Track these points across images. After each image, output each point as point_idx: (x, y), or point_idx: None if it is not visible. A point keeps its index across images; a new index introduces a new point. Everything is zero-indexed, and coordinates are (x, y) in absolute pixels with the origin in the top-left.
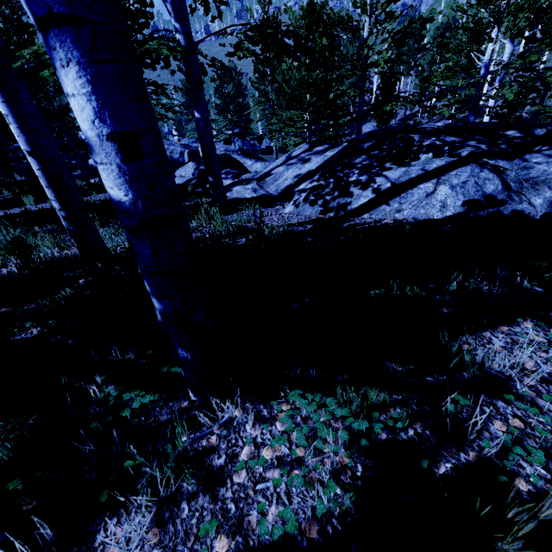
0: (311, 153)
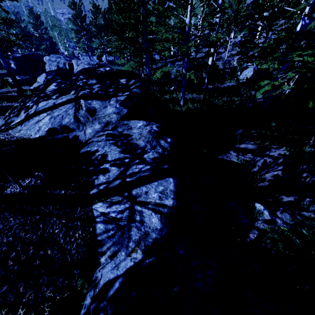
0: None
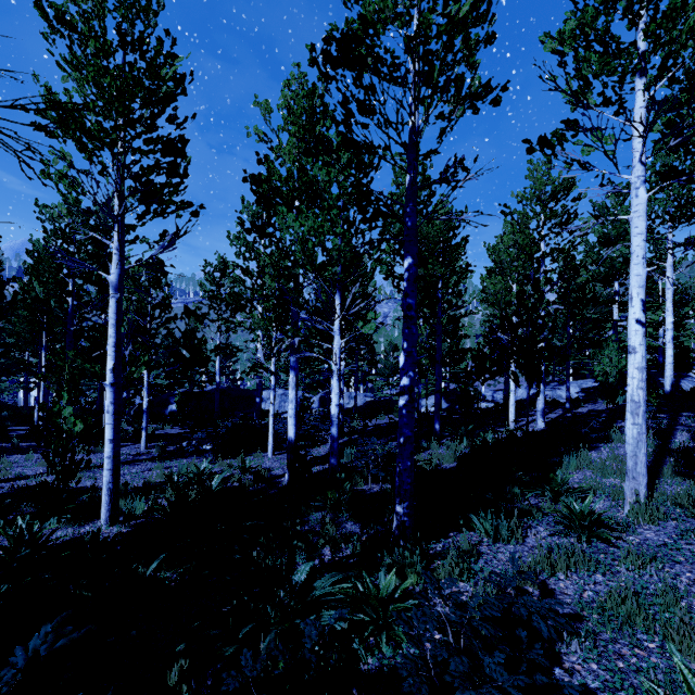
0: (555, 386)
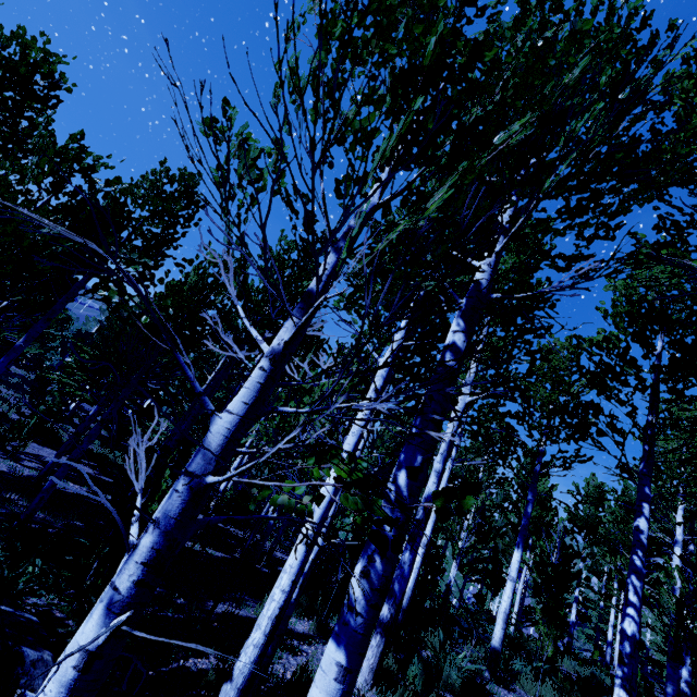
0: None
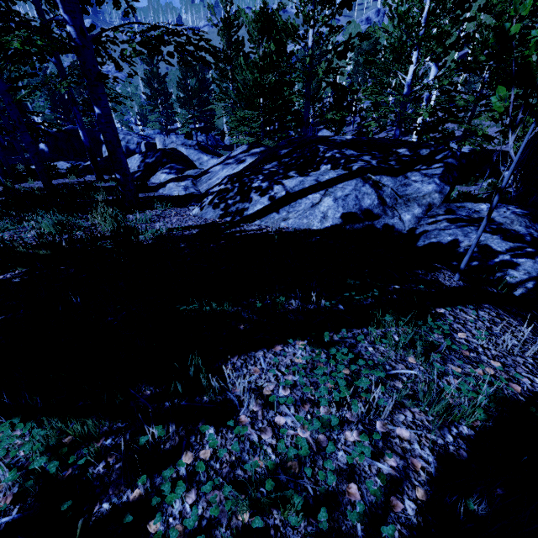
0: (248, 155)
